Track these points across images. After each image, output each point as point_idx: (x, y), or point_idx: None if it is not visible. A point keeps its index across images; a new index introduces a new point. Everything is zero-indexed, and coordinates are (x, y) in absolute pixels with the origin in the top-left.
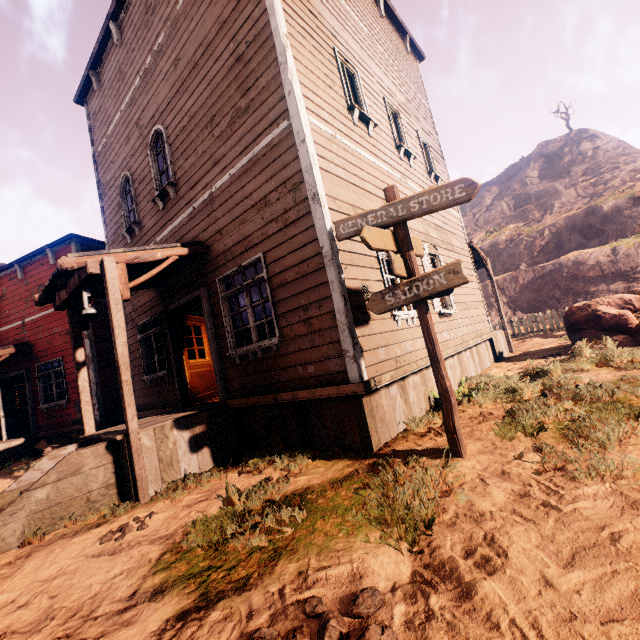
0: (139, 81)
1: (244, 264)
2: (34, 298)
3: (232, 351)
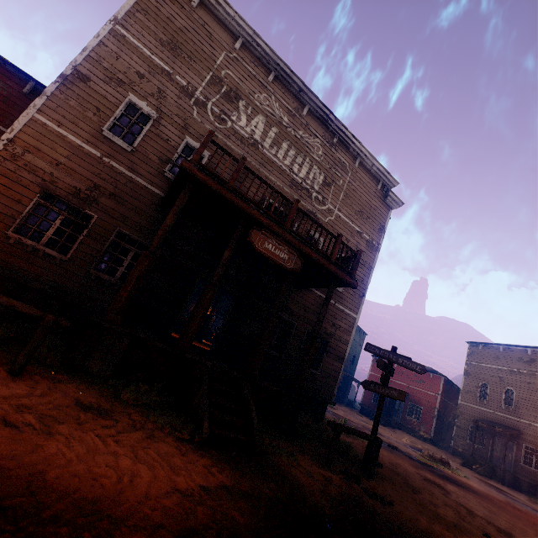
0: (507, 369)
1: (537, 449)
2: (474, 420)
3: (522, 463)
